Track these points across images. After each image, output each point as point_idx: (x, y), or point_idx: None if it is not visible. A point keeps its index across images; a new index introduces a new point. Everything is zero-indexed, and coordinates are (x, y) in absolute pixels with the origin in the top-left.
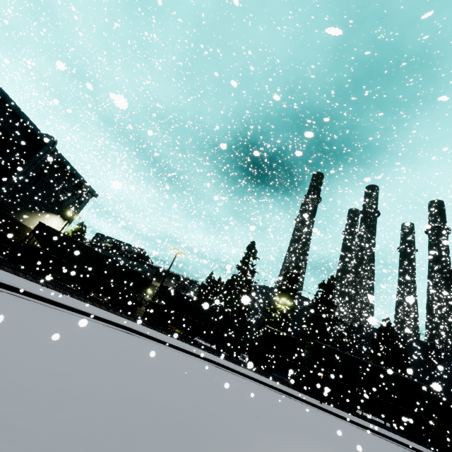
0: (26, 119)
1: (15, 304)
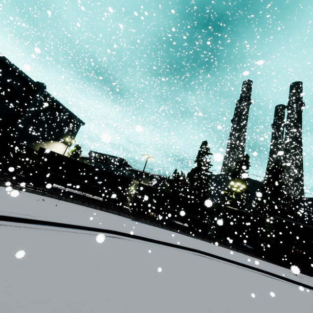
0: (19, 71)
1: None
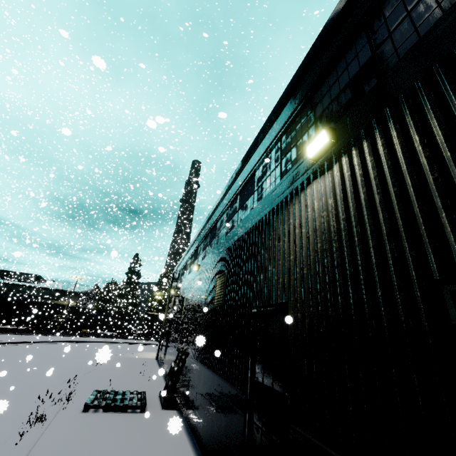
0: None
1: (49, 346)
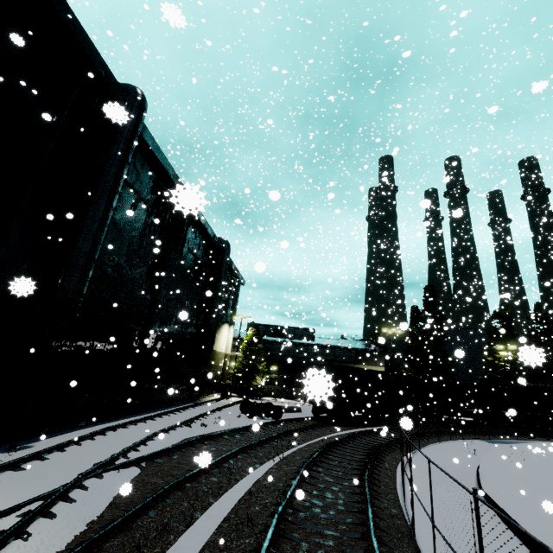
0: (210, 231)
1: None
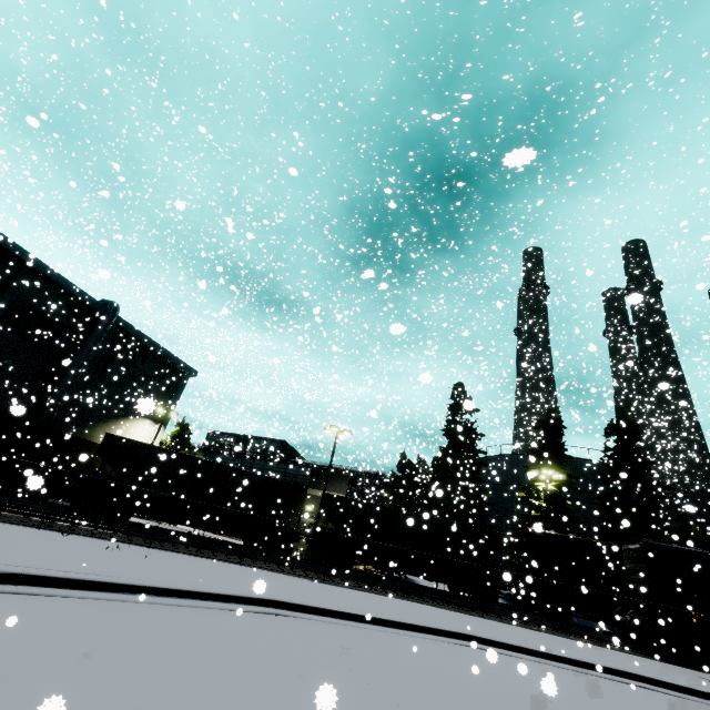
0: (68, 284)
1: None
